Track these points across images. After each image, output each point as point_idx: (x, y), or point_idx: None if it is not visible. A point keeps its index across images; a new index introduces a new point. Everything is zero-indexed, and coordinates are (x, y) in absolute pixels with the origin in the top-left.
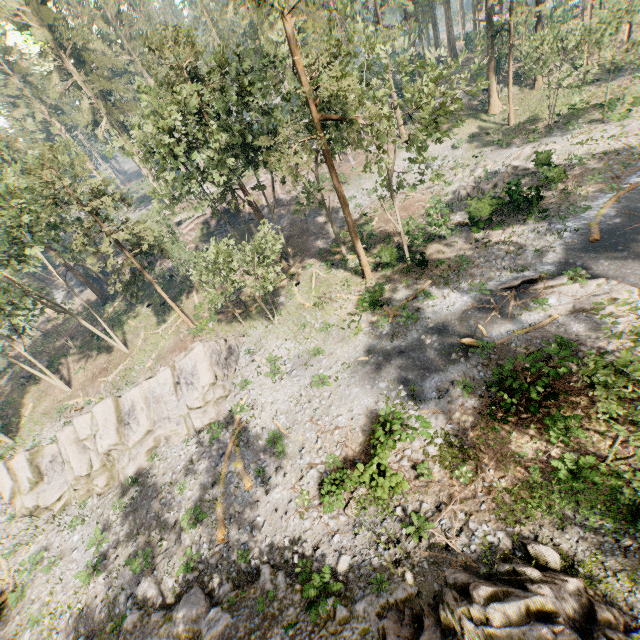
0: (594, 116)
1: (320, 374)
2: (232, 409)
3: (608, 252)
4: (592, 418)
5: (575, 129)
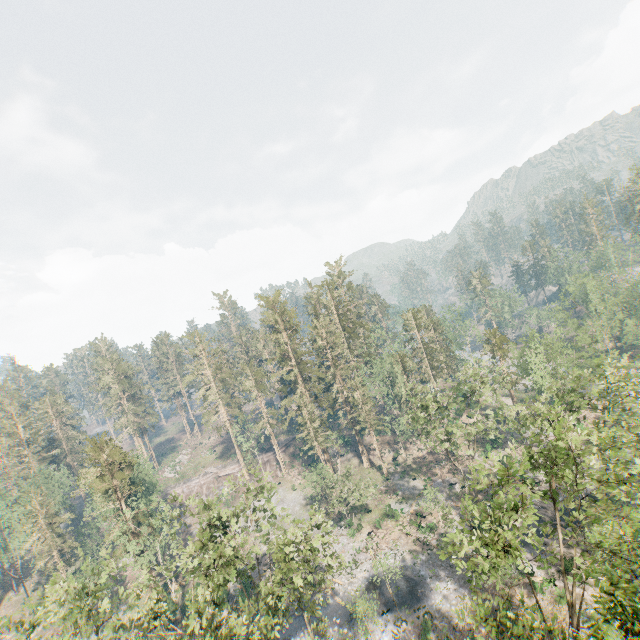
0: (354, 519)
1: None
2: None
3: None
4: None
5: (338, 527)
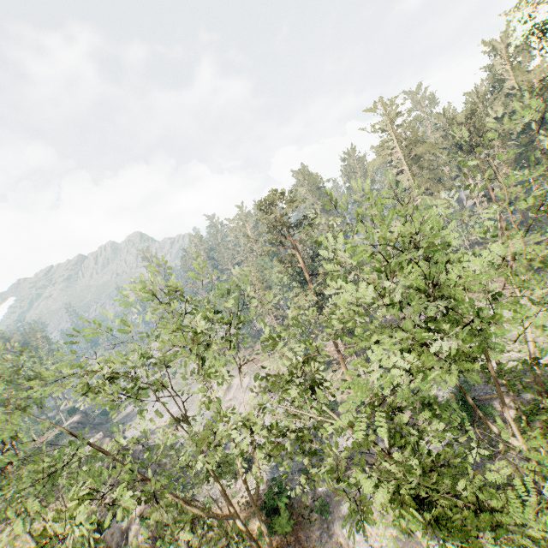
0: None
1: None
2: None
3: None
4: (277, 545)
5: None
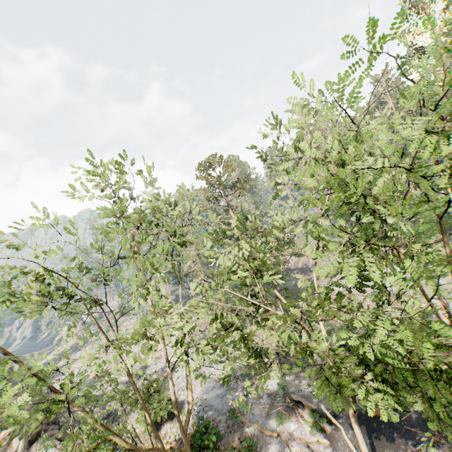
0: None
1: (200, 371)
2: (177, 361)
3: (364, 430)
4: None
5: None
